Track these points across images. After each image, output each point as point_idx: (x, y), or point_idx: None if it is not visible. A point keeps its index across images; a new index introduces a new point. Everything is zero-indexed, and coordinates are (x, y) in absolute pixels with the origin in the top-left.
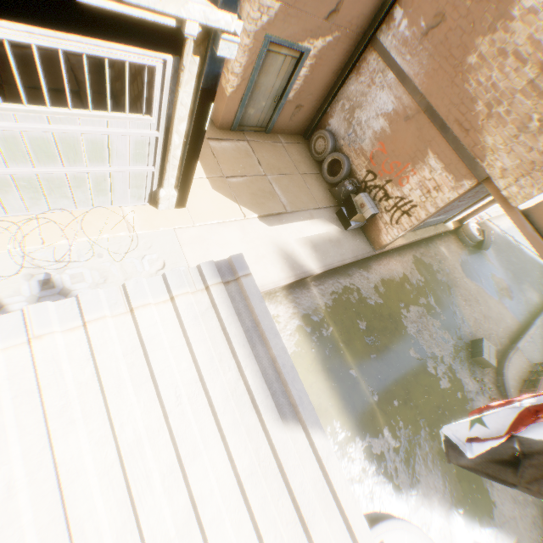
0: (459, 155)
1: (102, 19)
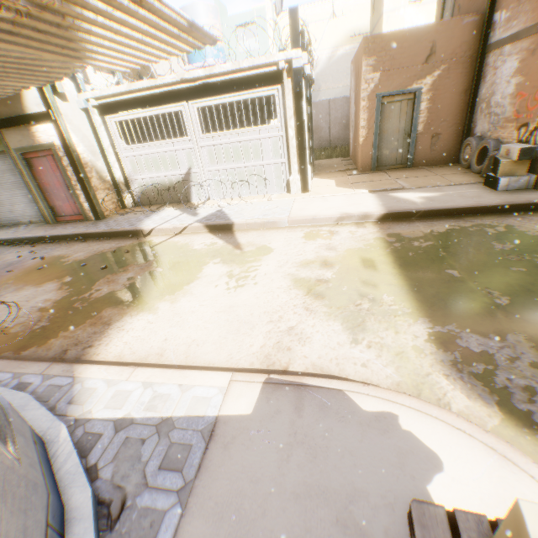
0: None
1: (252, 81)
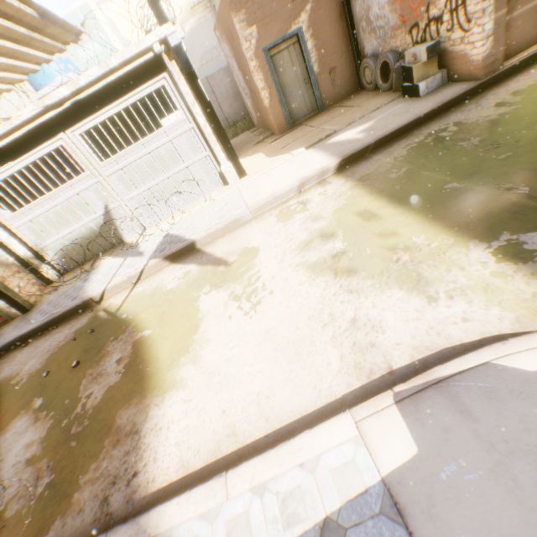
0: None
1: (131, 79)
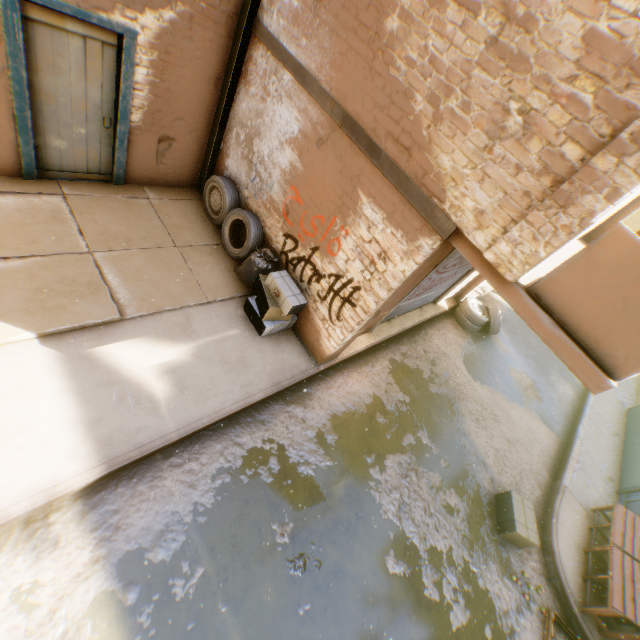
0: (405, 194)
1: None
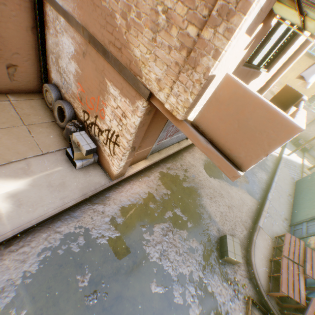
0: (124, 77)
1: None
